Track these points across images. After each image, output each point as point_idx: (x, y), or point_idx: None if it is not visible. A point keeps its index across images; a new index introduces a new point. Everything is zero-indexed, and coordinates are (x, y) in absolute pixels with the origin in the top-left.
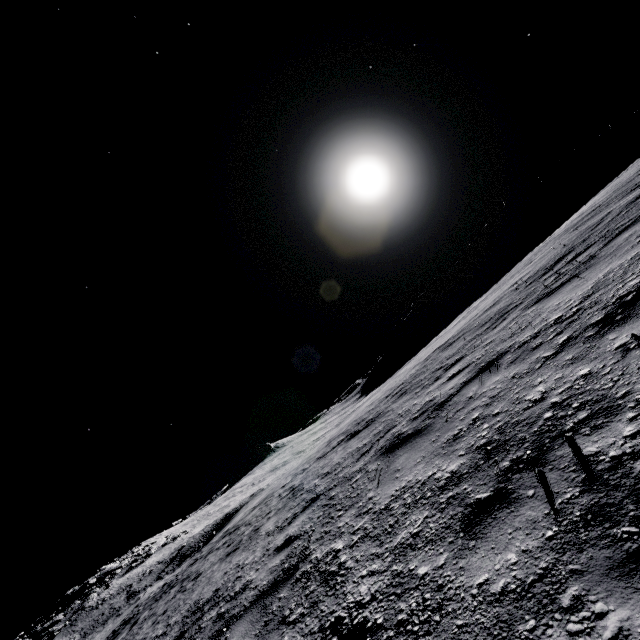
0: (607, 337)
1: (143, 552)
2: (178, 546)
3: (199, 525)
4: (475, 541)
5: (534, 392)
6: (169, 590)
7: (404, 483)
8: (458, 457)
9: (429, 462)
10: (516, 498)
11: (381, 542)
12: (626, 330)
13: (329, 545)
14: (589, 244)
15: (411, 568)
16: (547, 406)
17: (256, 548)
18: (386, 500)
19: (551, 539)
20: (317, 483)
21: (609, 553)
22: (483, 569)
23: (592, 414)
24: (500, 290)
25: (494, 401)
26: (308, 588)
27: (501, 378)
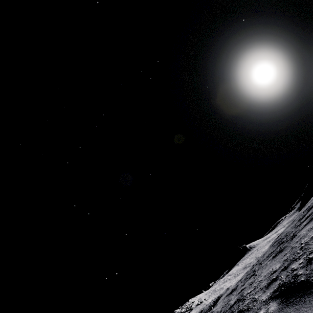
0: None
1: (189, 306)
2: (201, 308)
3: (210, 297)
4: None
5: None
6: None
7: None
8: None
9: None
10: None
11: None
12: None
13: None
14: None
15: None
16: None
17: None
18: None
19: None
20: None
21: None
22: None
23: None
24: None
25: None
26: None
27: None
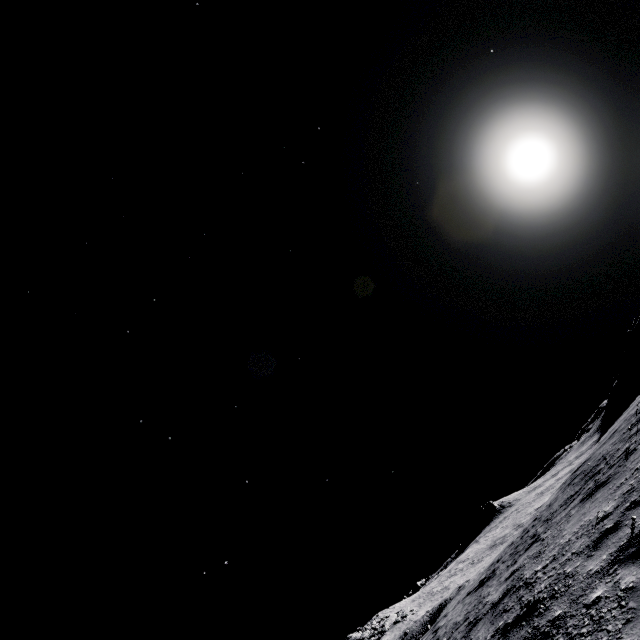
0: None
1: (378, 626)
2: (405, 629)
3: (423, 606)
4: None
5: None
6: None
7: None
8: None
9: None
10: None
11: None
12: None
13: None
14: None
15: None
16: None
17: None
18: None
19: None
20: None
21: None
22: None
23: None
24: None
25: None
26: None
27: (479, 636)
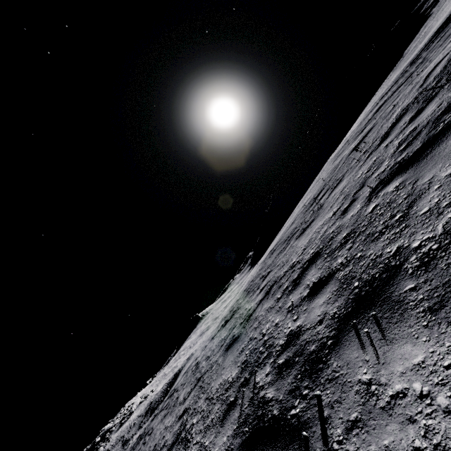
0: (290, 296)
1: (127, 411)
2: (149, 402)
3: (160, 384)
4: (221, 428)
5: (265, 328)
6: (140, 441)
7: (221, 380)
8: (237, 367)
9: (231, 367)
10: (237, 404)
11: (204, 422)
12: (294, 295)
13: (193, 420)
14: (328, 188)
15: (205, 441)
16: (263, 342)
17: (174, 414)
18: (214, 391)
19: (234, 431)
20: (203, 365)
21: (240, 440)
22: (218, 445)
23: (267, 355)
24: (301, 204)
25: (258, 327)
26: (180, 449)
27: (266, 307)
